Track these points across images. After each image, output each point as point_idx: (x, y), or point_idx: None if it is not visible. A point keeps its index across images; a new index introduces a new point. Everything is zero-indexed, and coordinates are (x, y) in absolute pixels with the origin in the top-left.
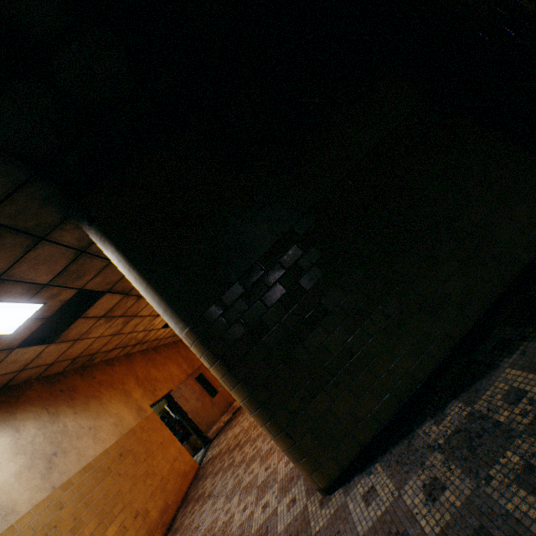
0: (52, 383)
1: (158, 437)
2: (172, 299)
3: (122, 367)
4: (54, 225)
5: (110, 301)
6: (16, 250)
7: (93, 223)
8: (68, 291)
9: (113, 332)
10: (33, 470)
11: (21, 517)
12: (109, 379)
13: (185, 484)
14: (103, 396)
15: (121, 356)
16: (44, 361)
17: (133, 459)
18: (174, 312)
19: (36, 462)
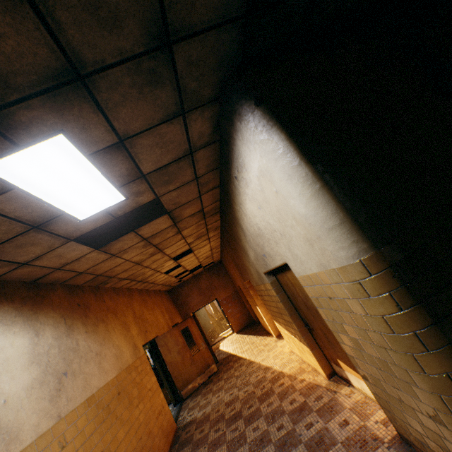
0: (72, 293)
1: (147, 383)
2: (357, 210)
3: (125, 299)
4: (201, 103)
5: (162, 224)
6: (157, 113)
7: (262, 103)
8: (148, 194)
9: (137, 260)
10: (43, 387)
11: (23, 450)
12: (114, 307)
13: (167, 446)
14: (109, 323)
15: (124, 288)
16: (78, 267)
17: (128, 401)
18: (356, 227)
19: (47, 378)
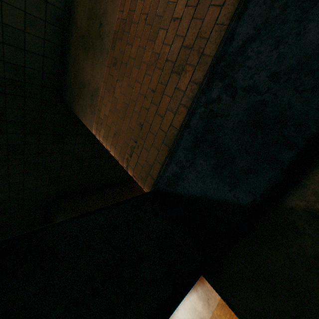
0: None
1: None
2: None
3: None
4: None
5: None
6: None
7: None
8: None
9: None
10: (205, 305)
11: None
12: None
13: None
14: None
15: None
16: None
17: None
18: None
19: (205, 302)
